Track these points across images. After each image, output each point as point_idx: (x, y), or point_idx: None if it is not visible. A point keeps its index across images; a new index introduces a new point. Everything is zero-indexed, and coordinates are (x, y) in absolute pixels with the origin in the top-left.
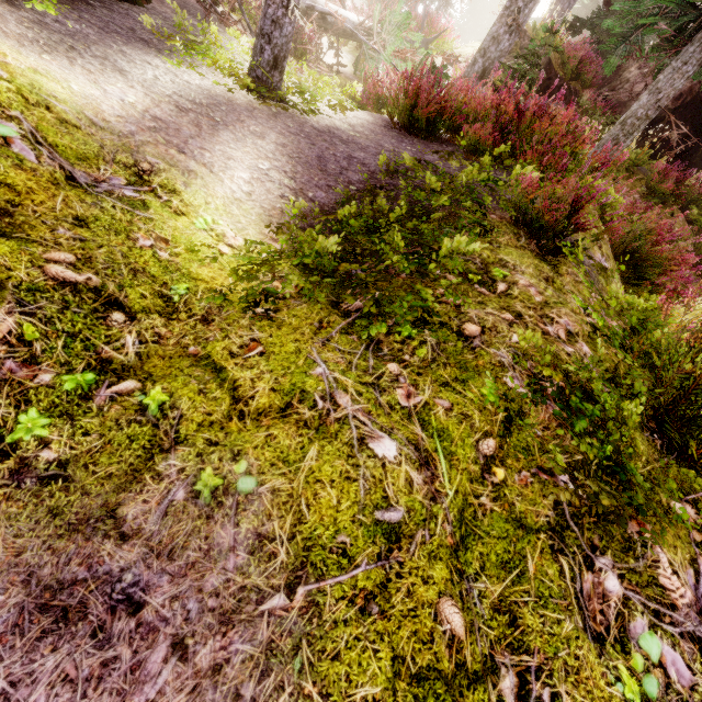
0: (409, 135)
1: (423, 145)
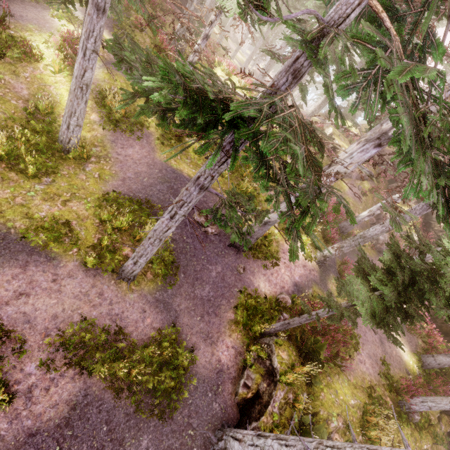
0: None
1: None
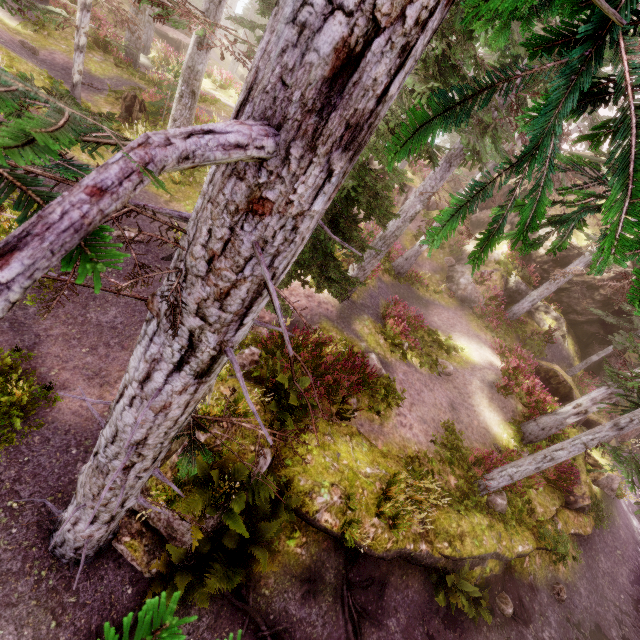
0: None
1: None
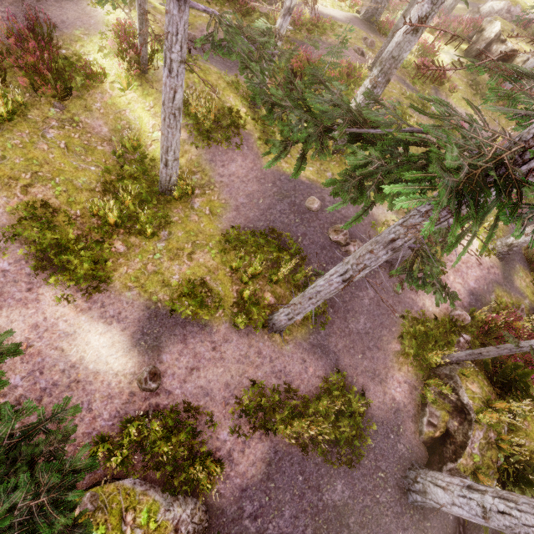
0: None
1: None
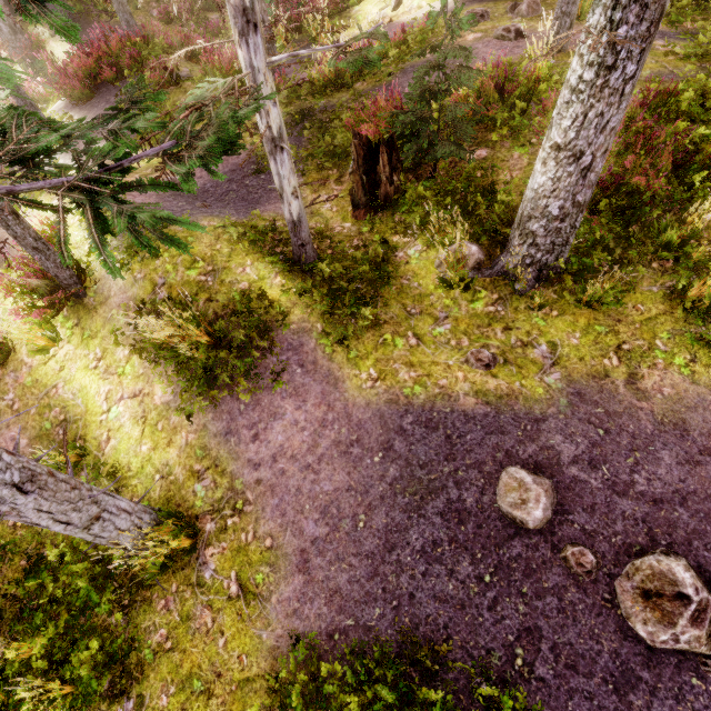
0: (89, 102)
1: (100, 99)
